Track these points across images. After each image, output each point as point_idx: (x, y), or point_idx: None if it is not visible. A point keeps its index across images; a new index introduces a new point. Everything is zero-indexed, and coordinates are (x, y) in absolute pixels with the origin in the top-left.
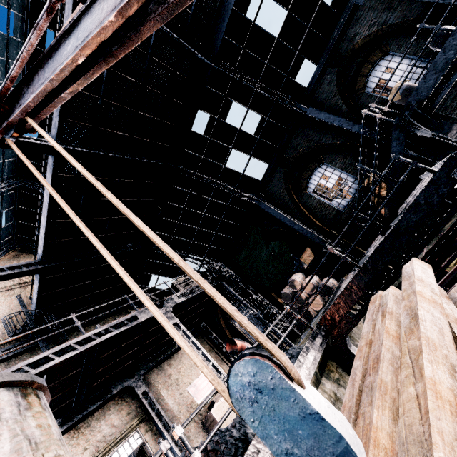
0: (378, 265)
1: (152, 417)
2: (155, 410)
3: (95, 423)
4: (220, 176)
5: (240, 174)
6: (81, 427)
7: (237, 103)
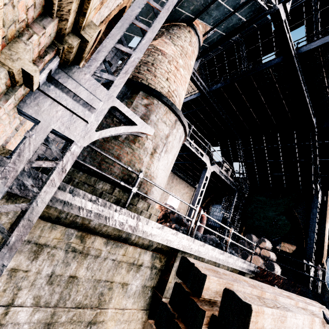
0: (328, 307)
1: None
2: None
3: None
4: (324, 160)
5: None
6: None
7: None
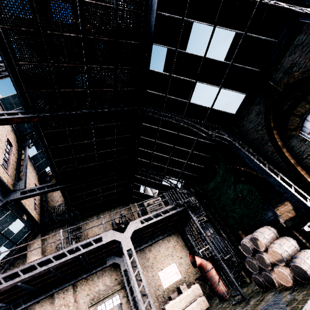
0: None
1: (127, 290)
2: (129, 286)
3: (96, 279)
4: (185, 112)
5: (209, 109)
6: (89, 279)
7: (199, 23)
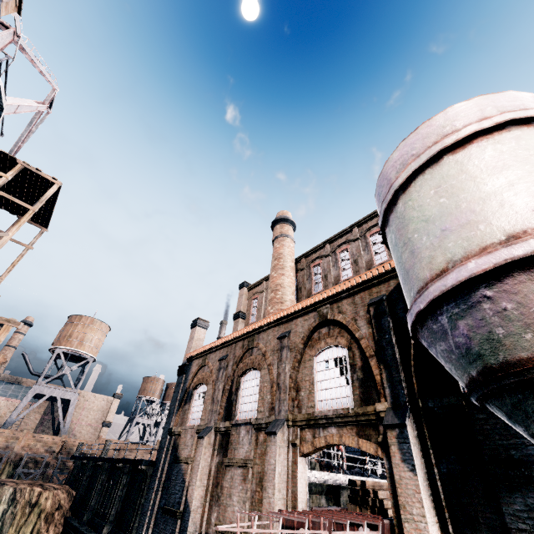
0: None
1: None
2: None
3: None
4: None
5: None
6: None
7: None
